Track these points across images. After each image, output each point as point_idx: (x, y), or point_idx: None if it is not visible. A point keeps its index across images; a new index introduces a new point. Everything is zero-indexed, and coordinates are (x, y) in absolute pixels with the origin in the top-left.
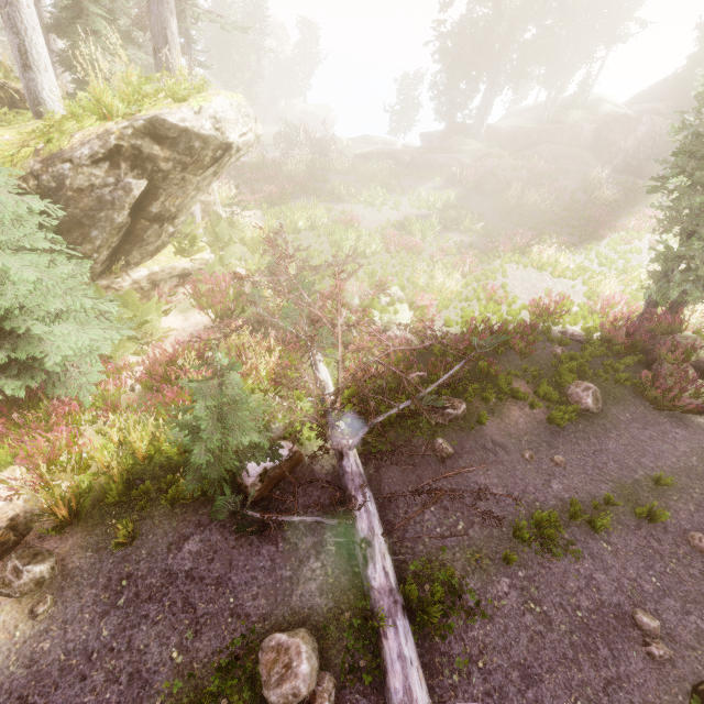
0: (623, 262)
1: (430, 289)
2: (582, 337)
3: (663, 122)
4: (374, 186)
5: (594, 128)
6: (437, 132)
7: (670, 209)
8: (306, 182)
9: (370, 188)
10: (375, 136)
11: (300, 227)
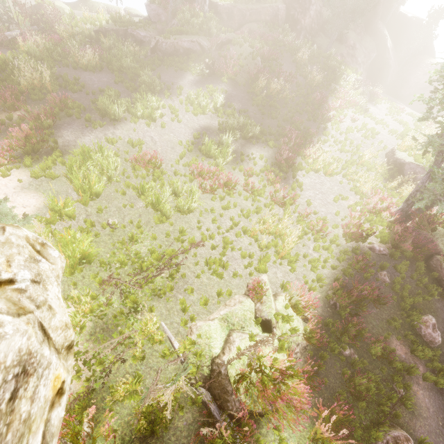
0: (347, 142)
1: (272, 243)
2: (386, 250)
3: (320, 2)
4: (141, 90)
5: (285, 7)
6: (160, 3)
7: (443, 141)
8: (62, 98)
9: (141, 97)
10: (96, 2)
11: (98, 191)
